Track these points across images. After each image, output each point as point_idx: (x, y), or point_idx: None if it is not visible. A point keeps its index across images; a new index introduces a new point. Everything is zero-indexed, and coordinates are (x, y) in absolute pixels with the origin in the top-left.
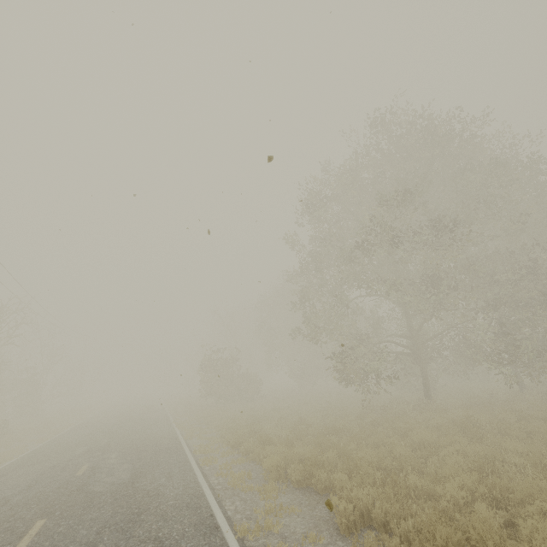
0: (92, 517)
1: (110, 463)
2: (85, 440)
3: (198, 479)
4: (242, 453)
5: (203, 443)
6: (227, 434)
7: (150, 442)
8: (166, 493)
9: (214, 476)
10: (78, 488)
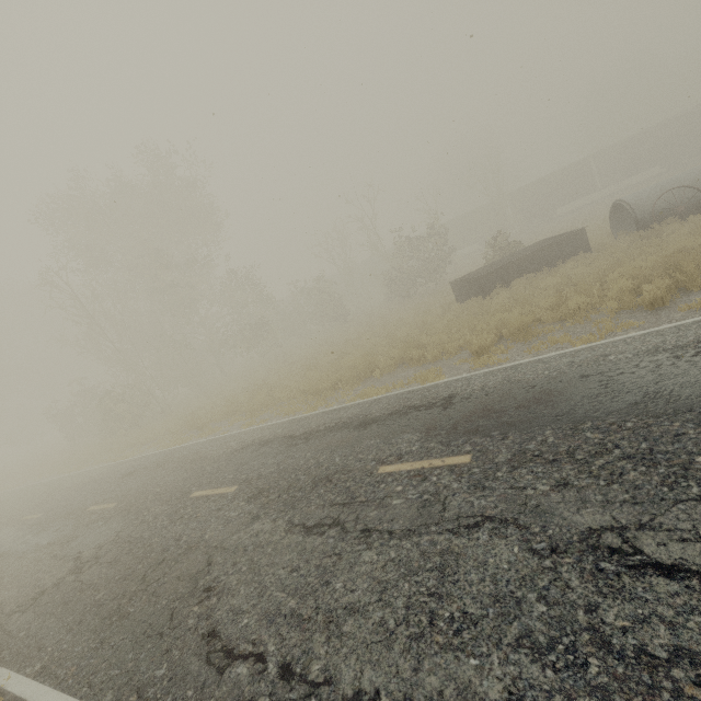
0: None
1: None
2: None
3: None
4: None
5: None
6: None
7: None
8: None
9: None
10: None
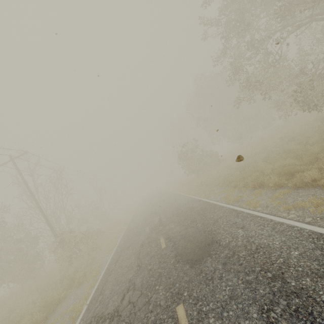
0: (228, 294)
1: (177, 232)
2: (144, 223)
3: (274, 220)
4: (273, 188)
5: (222, 195)
6: (236, 183)
7: (185, 209)
8: (268, 244)
9: (281, 212)
10: (175, 260)
